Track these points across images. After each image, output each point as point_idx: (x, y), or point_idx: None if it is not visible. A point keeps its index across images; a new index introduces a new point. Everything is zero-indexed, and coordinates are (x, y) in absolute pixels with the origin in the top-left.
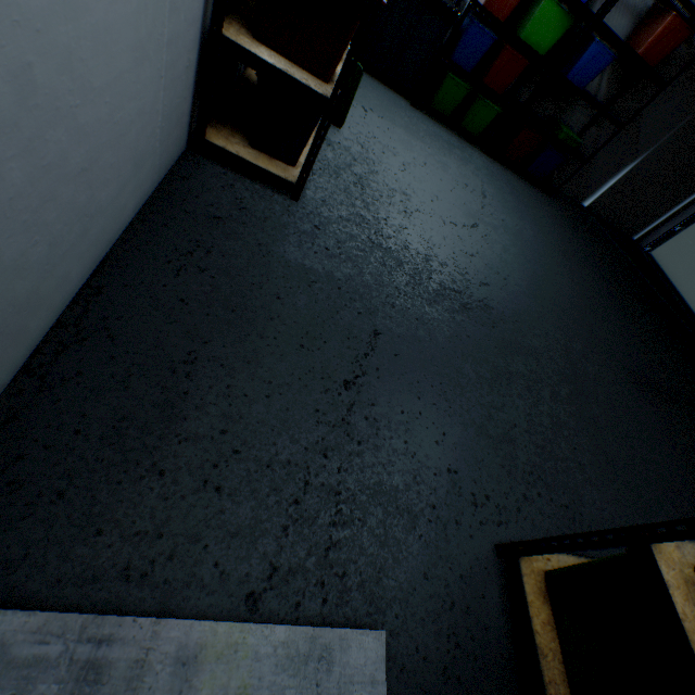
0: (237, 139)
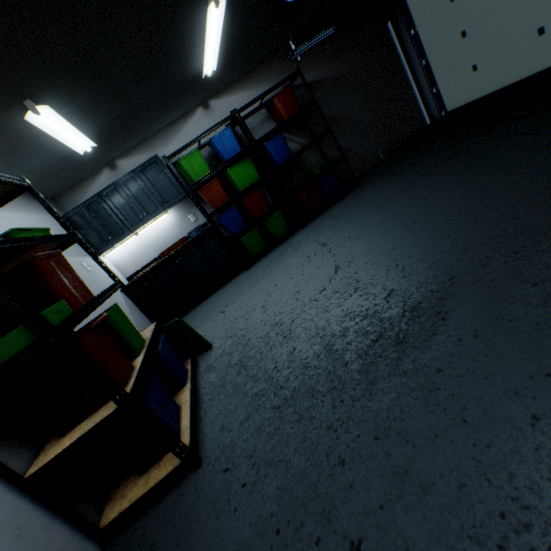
0: (130, 483)
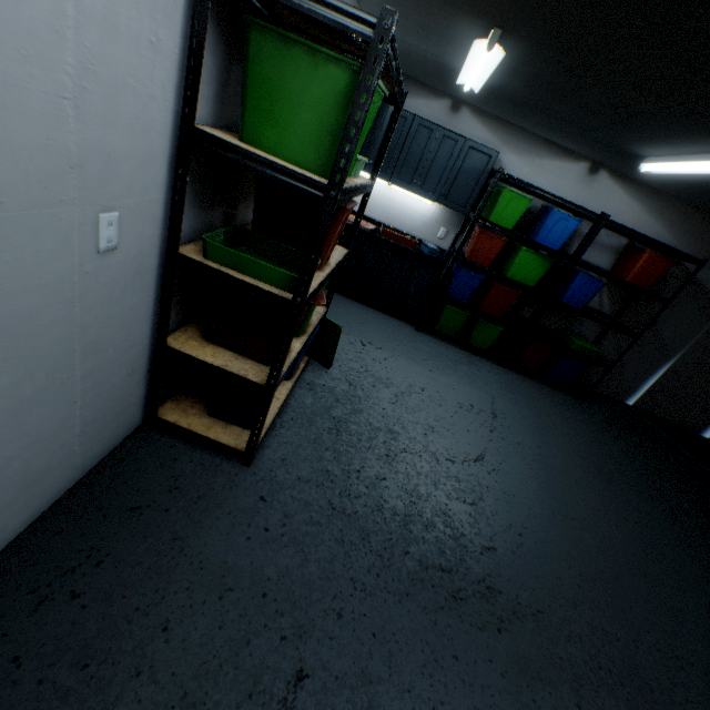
0: (196, 408)
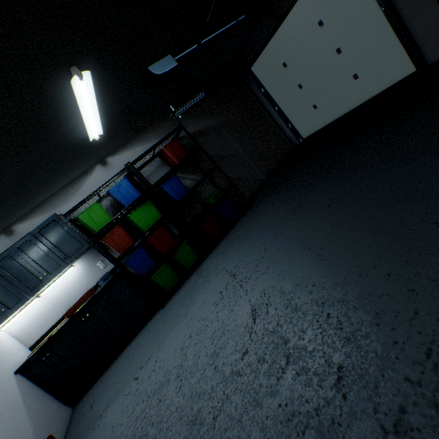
0: None
